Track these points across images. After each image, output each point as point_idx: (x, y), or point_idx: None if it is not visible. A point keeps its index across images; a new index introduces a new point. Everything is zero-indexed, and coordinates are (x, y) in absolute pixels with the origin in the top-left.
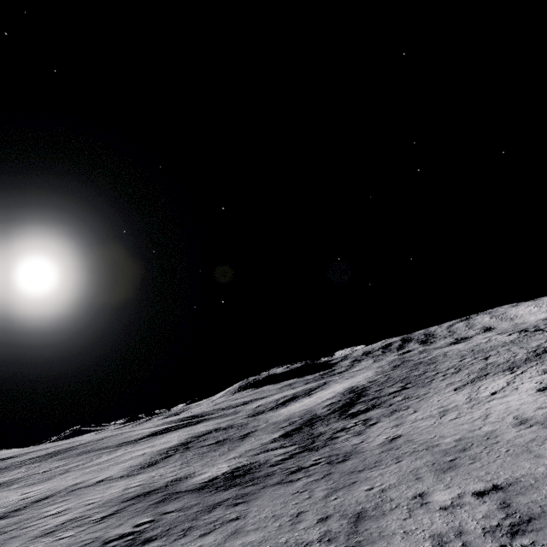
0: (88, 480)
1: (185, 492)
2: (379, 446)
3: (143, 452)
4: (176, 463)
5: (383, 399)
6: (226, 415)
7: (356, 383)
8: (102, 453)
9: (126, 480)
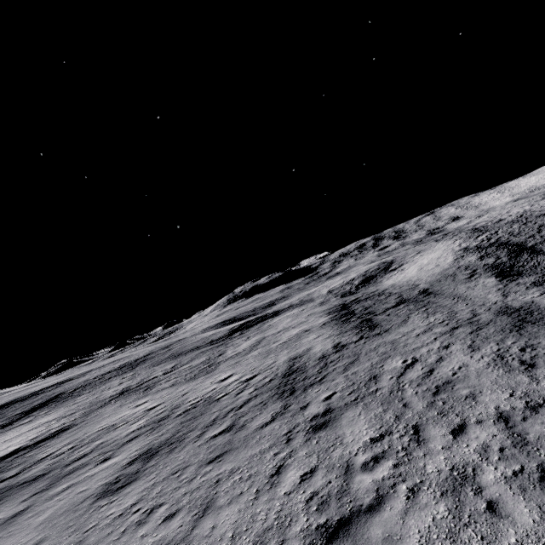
0: (306, 352)
1: None
2: None
3: (297, 331)
4: (417, 316)
5: None
6: (301, 304)
7: (459, 247)
8: (209, 350)
9: (393, 335)
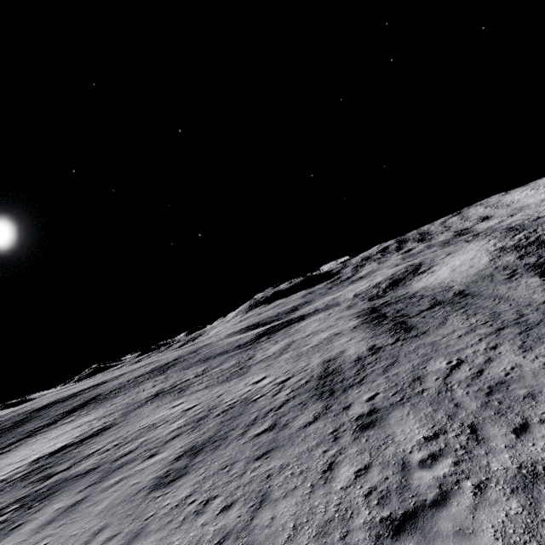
0: (340, 355)
1: None
2: None
3: (327, 334)
4: (455, 318)
5: None
6: (327, 308)
7: (494, 247)
8: (238, 354)
9: (432, 337)
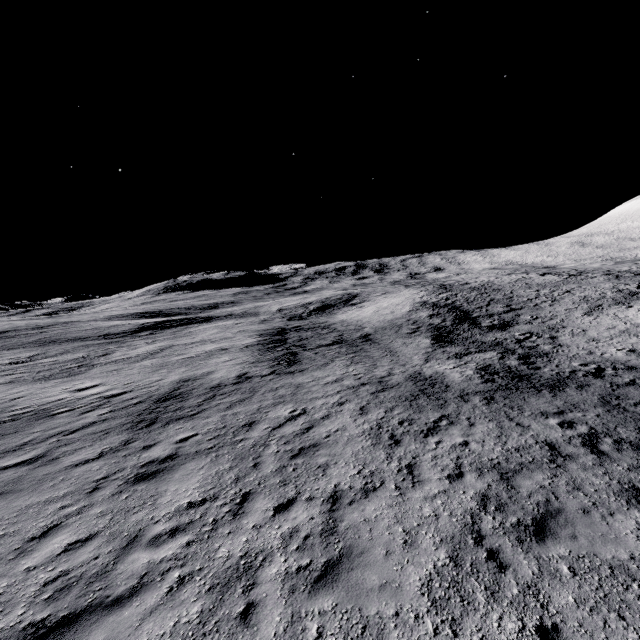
0: (204, 376)
1: (498, 392)
2: (635, 357)
3: (214, 347)
4: (341, 362)
5: (506, 316)
6: (242, 316)
7: (421, 299)
8: (96, 345)
9: (305, 378)
